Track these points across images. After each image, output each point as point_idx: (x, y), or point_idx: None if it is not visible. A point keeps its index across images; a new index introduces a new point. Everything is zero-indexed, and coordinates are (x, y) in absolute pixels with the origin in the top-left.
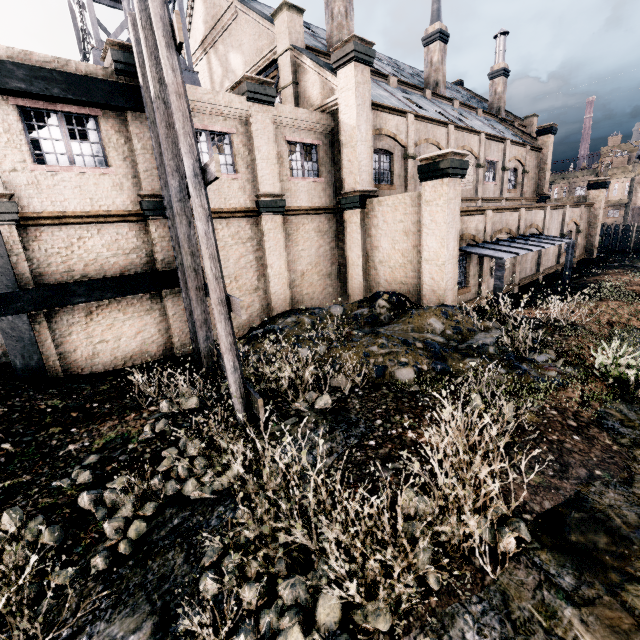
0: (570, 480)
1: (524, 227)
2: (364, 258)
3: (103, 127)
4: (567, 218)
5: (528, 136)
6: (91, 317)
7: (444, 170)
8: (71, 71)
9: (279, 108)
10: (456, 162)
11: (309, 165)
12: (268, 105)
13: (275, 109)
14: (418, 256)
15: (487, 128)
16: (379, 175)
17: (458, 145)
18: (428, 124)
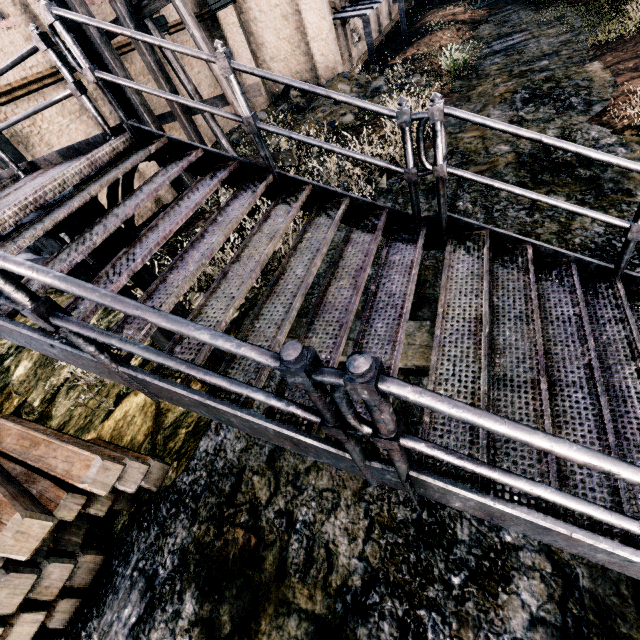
0: None
1: None
2: (255, 61)
3: None
4: None
5: None
6: None
7: None
8: None
9: None
10: None
11: None
12: None
13: None
14: (303, 38)
15: None
16: None
17: None
18: None
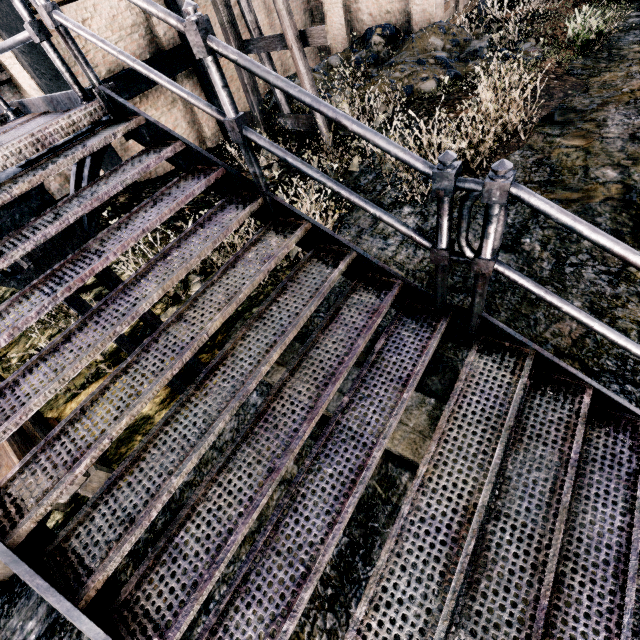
0: (554, 101)
1: None
2: None
3: None
4: None
5: None
6: None
7: None
8: None
9: None
10: None
11: None
12: None
13: None
14: None
15: None
16: None
17: None
18: None
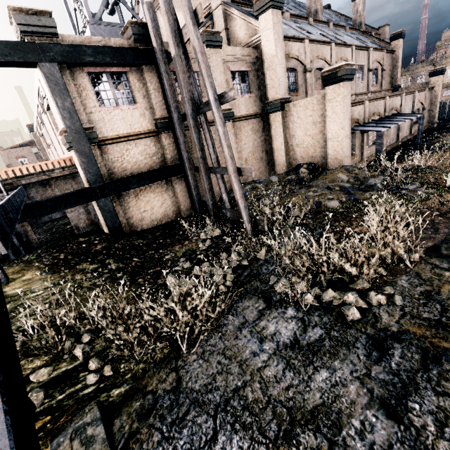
0: (440, 234)
1: (388, 110)
2: (285, 144)
3: (131, 78)
4: (416, 100)
5: (384, 42)
6: (138, 197)
7: (340, 77)
8: (111, 45)
9: (224, 49)
10: (348, 70)
11: (244, 86)
12: (218, 48)
13: (222, 50)
14: (323, 137)
15: (355, 41)
16: (289, 86)
17: (338, 57)
18: (318, 45)
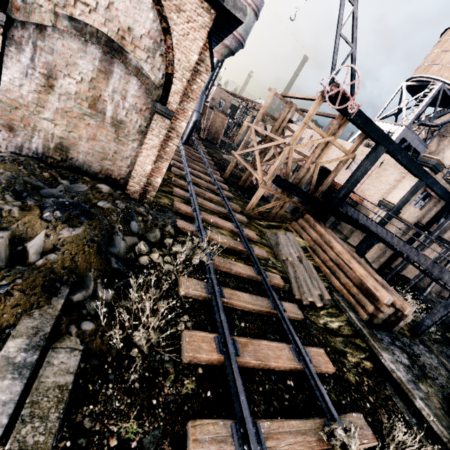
0: None
1: None
2: None
3: (432, 200)
4: None
5: None
6: None
7: None
8: (444, 186)
9: None
10: None
11: None
12: None
13: None
14: None
15: None
16: None
17: None
18: None
